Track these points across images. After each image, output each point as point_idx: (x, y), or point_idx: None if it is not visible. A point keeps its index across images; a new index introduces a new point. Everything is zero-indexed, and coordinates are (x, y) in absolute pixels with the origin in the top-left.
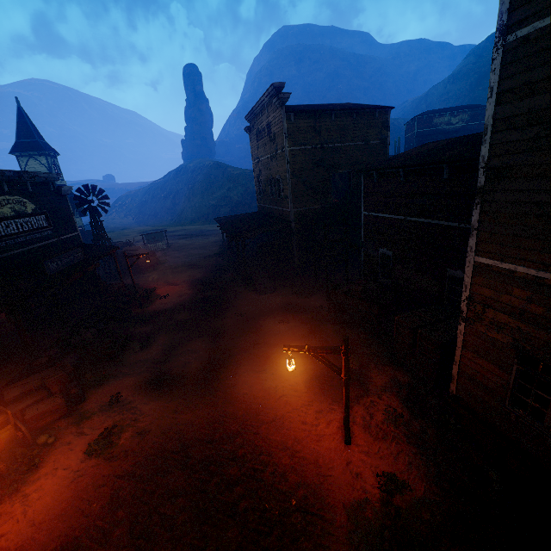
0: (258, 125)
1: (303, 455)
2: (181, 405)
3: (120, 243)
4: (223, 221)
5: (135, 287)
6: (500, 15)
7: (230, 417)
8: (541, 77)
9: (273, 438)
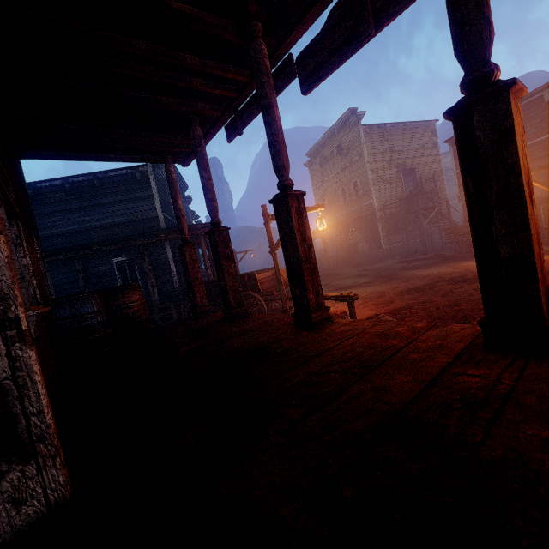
0: (323, 153)
1: None
2: (386, 284)
3: None
4: None
5: None
6: None
7: (443, 275)
8: None
9: None
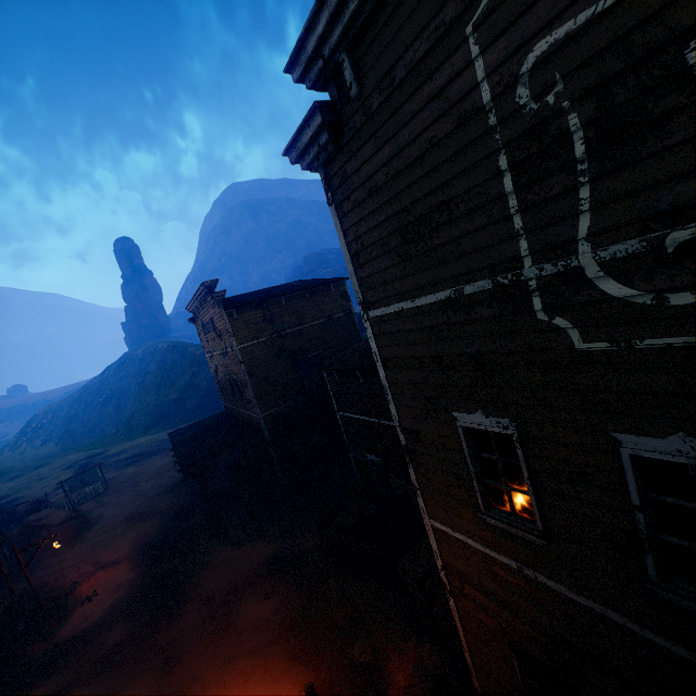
0: (202, 317)
1: None
2: None
3: (21, 508)
4: (178, 439)
5: (37, 597)
6: (356, 292)
7: None
8: (406, 354)
9: None
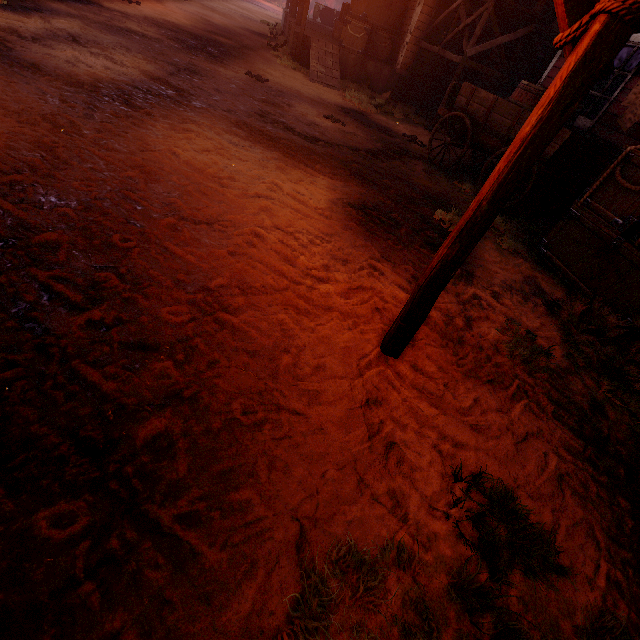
0: None
1: (240, 324)
2: None
3: None
4: None
5: None
6: None
7: (91, 166)
8: None
9: (176, 253)
